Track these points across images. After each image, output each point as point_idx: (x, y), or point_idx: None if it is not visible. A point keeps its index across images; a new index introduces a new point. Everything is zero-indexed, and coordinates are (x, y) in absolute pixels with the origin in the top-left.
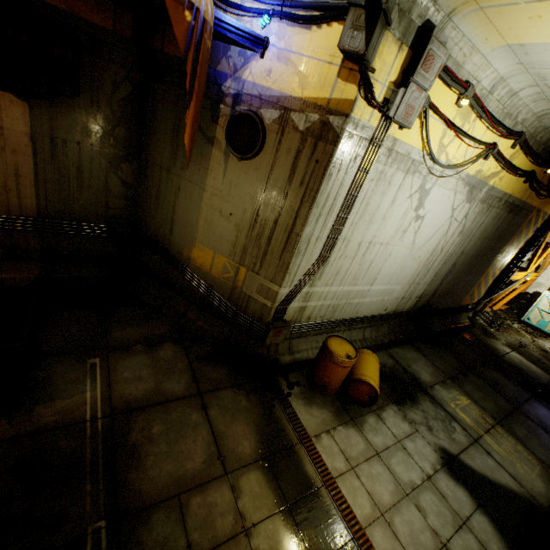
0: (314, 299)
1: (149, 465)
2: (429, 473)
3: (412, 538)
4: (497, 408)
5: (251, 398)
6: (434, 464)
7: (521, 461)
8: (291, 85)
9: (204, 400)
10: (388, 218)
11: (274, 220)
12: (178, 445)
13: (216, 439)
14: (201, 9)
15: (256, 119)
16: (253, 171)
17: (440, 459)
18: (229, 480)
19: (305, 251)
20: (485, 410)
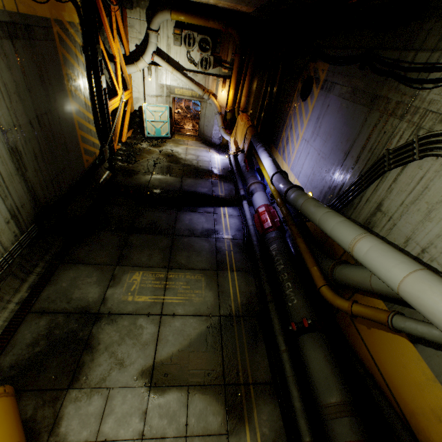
0: None
1: None
2: (141, 430)
3: None
4: (163, 253)
5: None
6: (141, 408)
7: (194, 290)
8: None
9: None
10: None
11: None
12: None
13: None
14: None
15: None
16: None
17: (144, 390)
18: None
19: None
20: (156, 266)
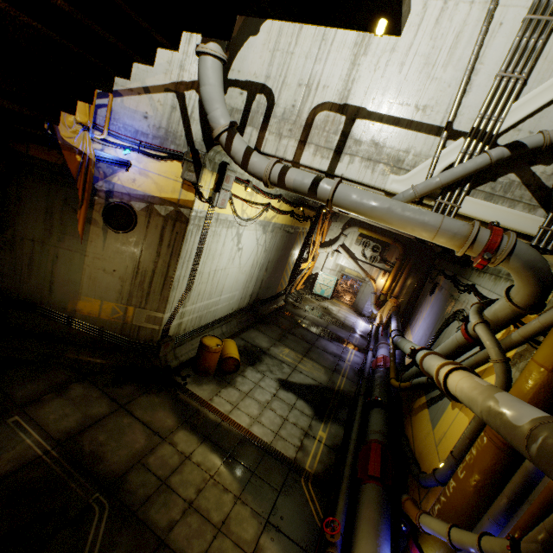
0: (187, 315)
1: (110, 457)
2: (274, 392)
3: (271, 423)
4: (303, 349)
5: (160, 395)
6: (276, 388)
7: (315, 370)
8: (152, 189)
9: (128, 409)
10: (223, 254)
11: (152, 270)
12: (124, 439)
13: (148, 426)
14: (87, 153)
15: (129, 209)
16: (131, 240)
17: (279, 384)
18: (167, 442)
19: (178, 286)
20: (298, 351)
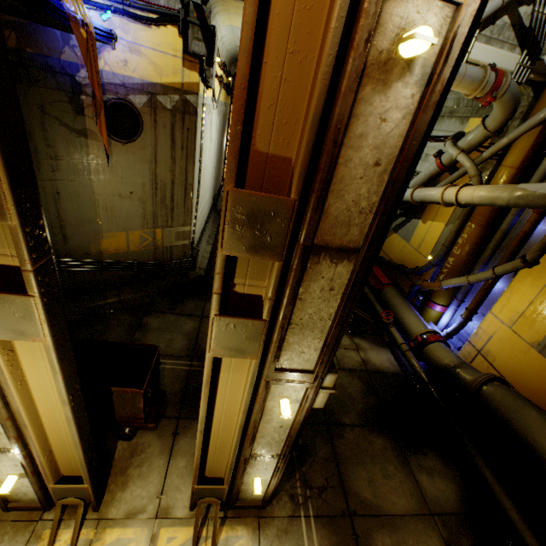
0: (197, 224)
1: None
2: None
3: None
4: None
5: None
6: None
7: None
8: (150, 74)
9: (208, 316)
10: (207, 149)
11: (171, 182)
12: None
13: None
14: (87, 24)
15: (131, 107)
16: (140, 150)
17: None
18: None
19: (195, 193)
20: None
